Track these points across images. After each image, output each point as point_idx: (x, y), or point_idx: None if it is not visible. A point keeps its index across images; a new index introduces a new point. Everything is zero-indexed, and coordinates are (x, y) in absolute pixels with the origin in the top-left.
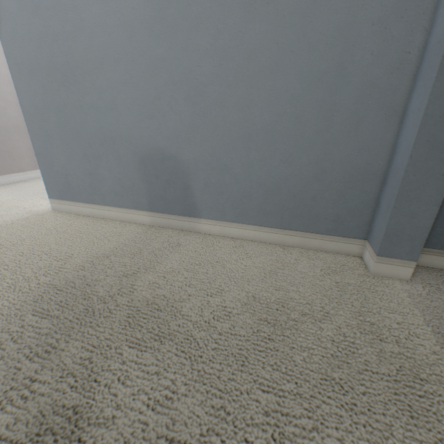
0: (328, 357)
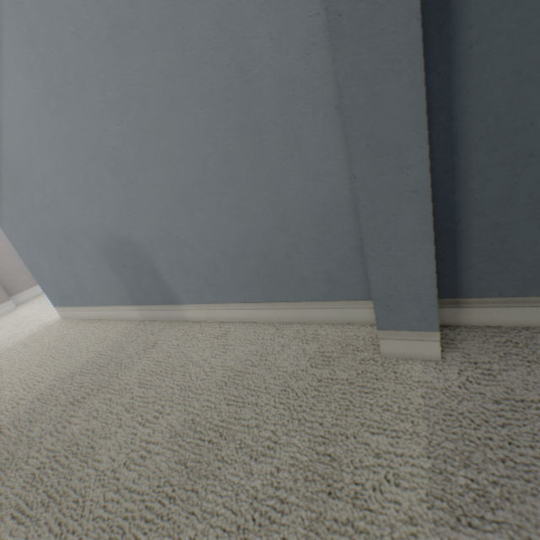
0: (230, 532)
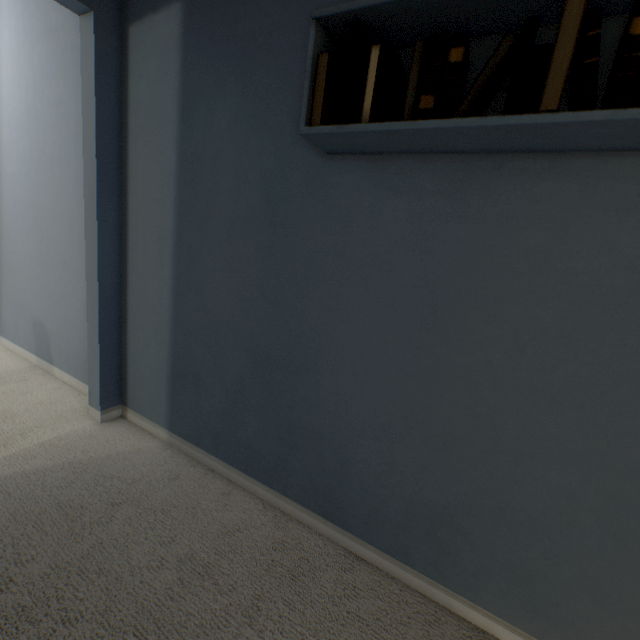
0: None
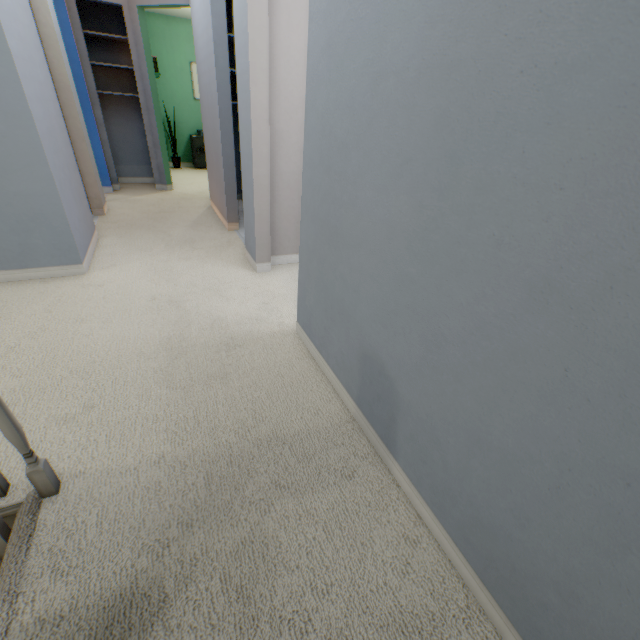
0: None
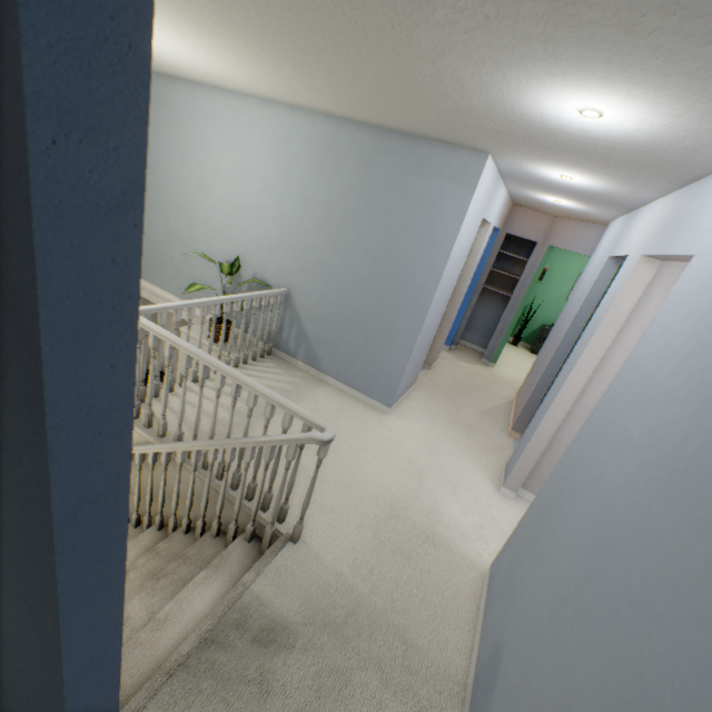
0: None
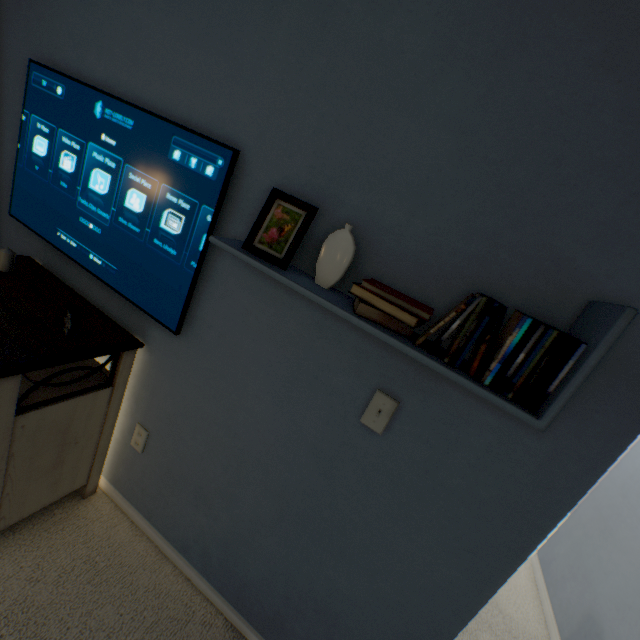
0: None
